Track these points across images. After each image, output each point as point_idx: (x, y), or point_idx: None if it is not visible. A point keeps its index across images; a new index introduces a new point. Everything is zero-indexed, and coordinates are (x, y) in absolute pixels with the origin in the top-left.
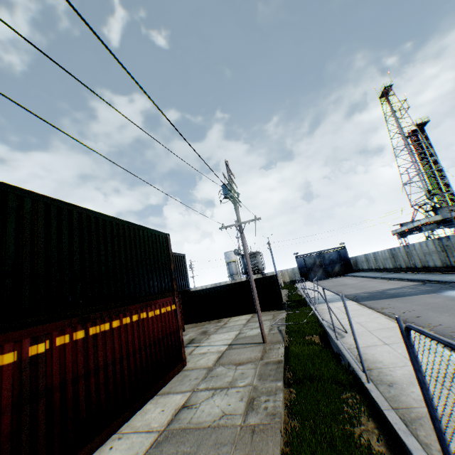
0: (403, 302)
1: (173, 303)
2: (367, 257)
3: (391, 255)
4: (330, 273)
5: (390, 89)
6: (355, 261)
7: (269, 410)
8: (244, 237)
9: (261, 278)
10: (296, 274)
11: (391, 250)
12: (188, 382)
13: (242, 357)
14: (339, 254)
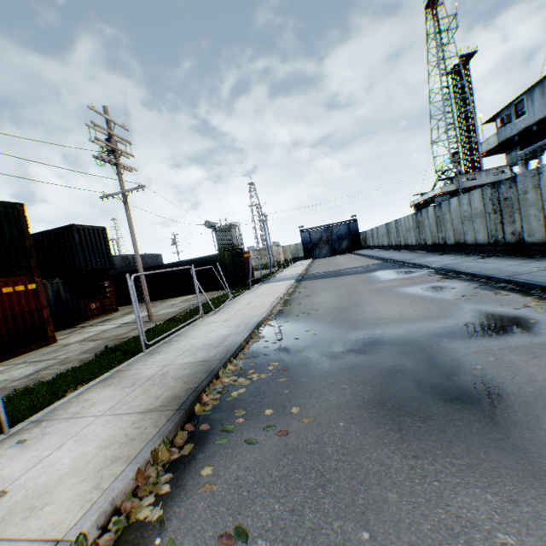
0: (329, 282)
1: (34, 283)
2: (373, 233)
3: (387, 231)
4: (336, 250)
5: None
6: (365, 237)
7: (38, 376)
8: (128, 209)
9: (211, 255)
10: (299, 251)
11: (387, 225)
12: (30, 357)
13: (110, 334)
14: (349, 229)
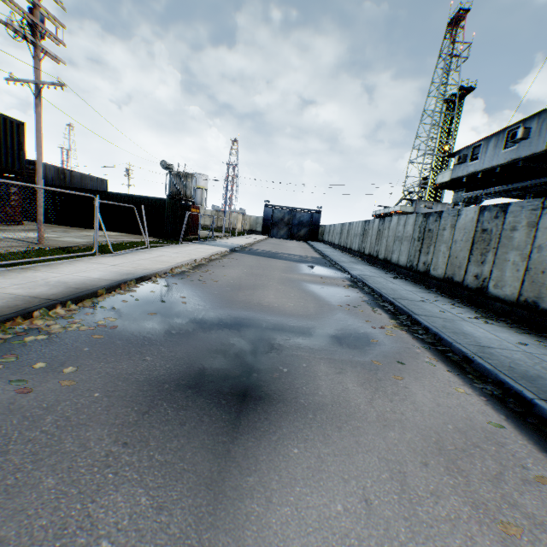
0: (258, 260)
1: None
2: (330, 229)
3: (341, 231)
4: (294, 235)
5: (464, 18)
6: (323, 231)
7: None
8: (39, 106)
9: (150, 197)
10: (258, 225)
11: (342, 225)
12: None
13: None
14: (311, 218)
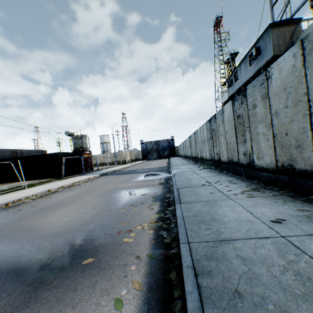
0: (112, 178)
1: None
2: (180, 147)
3: (183, 147)
4: (161, 156)
5: (221, 21)
6: (178, 150)
7: None
8: None
9: (49, 154)
10: (139, 155)
11: (183, 143)
12: None
13: None
14: (169, 144)
